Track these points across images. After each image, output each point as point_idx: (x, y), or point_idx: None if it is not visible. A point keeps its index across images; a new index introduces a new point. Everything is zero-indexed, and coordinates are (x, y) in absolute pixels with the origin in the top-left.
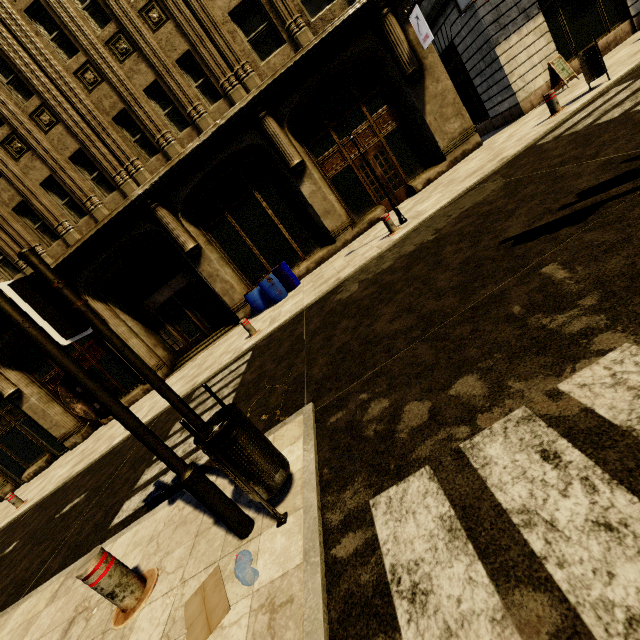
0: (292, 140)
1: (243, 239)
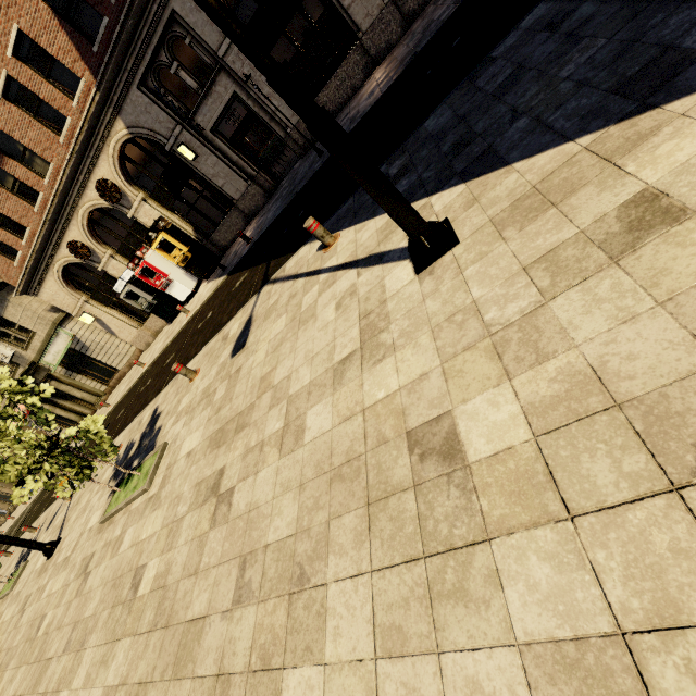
0: None
1: None
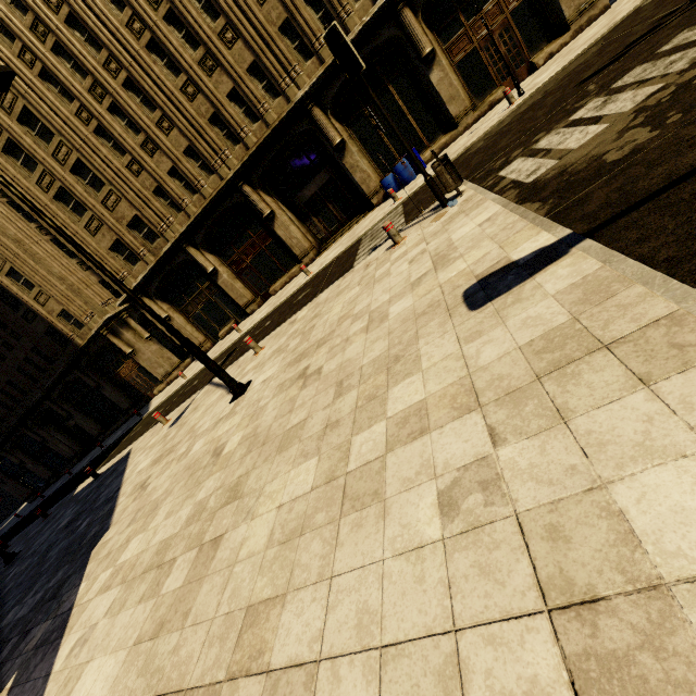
0: (424, 29)
1: (377, 132)
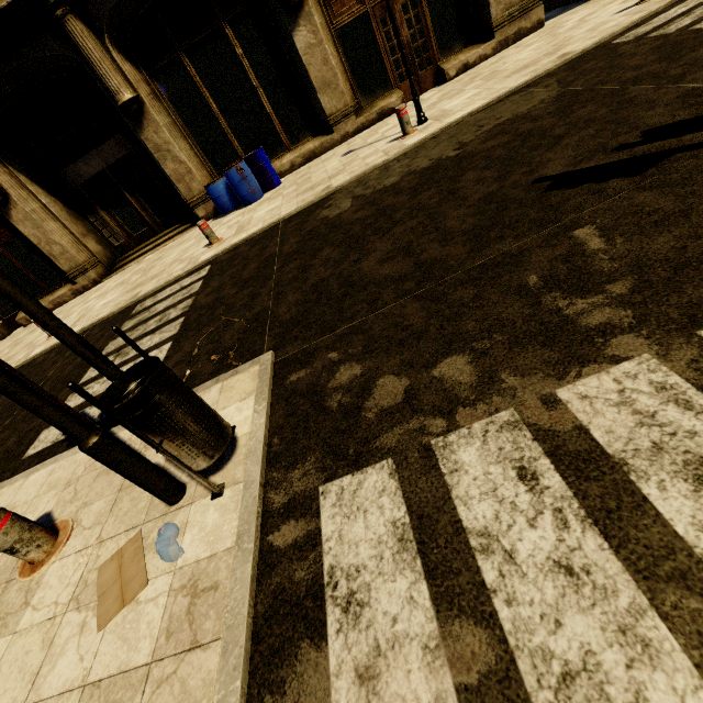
0: None
1: (206, 101)
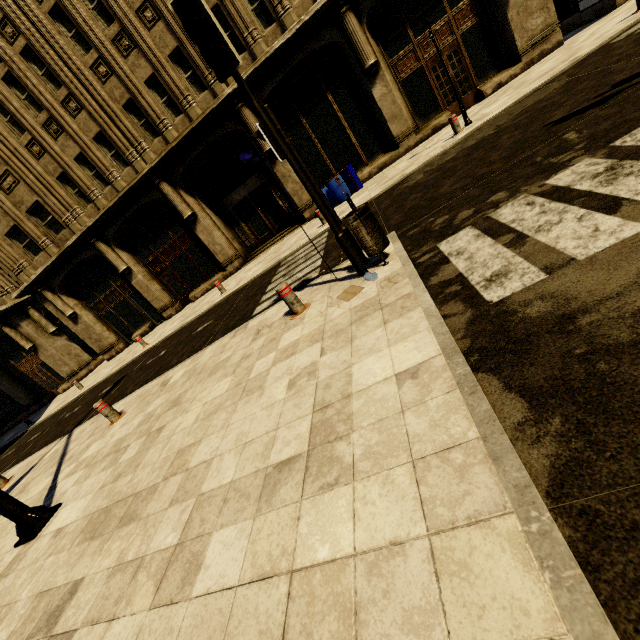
0: (369, 38)
1: (313, 142)
